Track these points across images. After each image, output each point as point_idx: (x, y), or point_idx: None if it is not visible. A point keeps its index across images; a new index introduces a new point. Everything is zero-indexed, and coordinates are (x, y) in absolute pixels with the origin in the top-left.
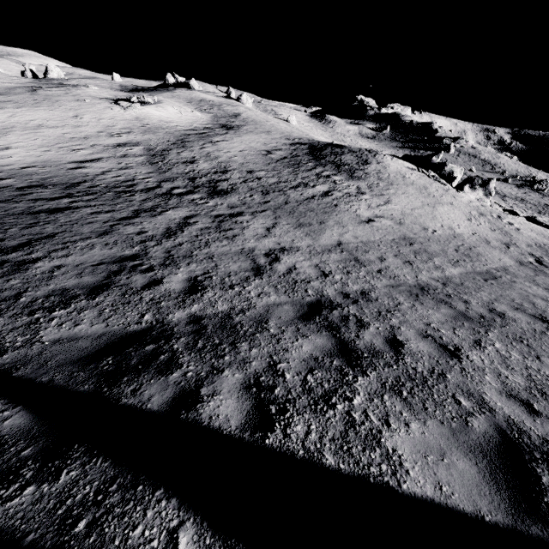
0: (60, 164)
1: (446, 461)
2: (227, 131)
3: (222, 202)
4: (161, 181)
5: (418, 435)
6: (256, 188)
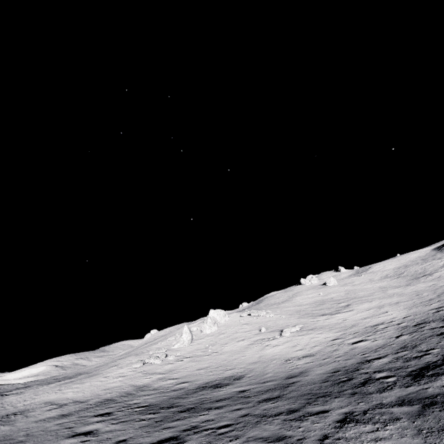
0: None
1: None
2: None
3: None
4: None
5: None
6: None
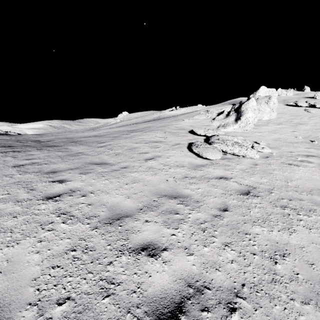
0: None
1: None
2: None
3: None
4: None
5: None
6: None
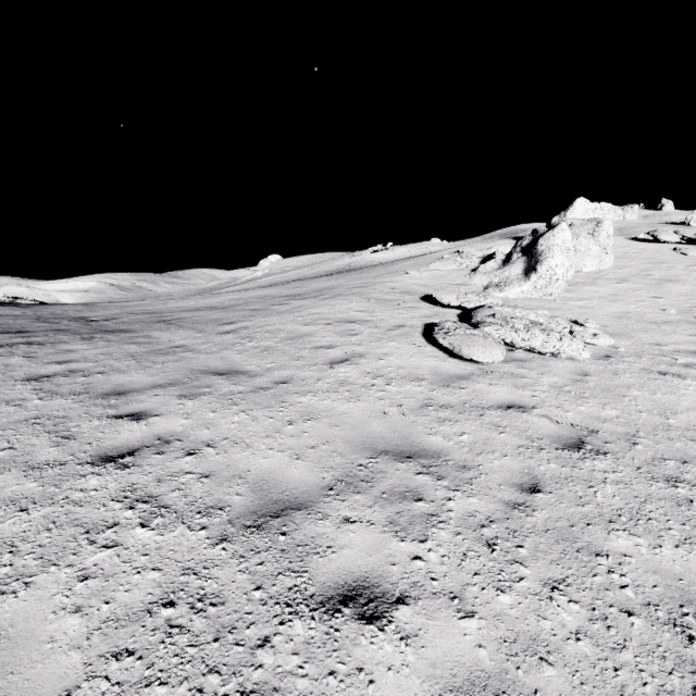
0: None
1: None
2: None
3: None
4: None
5: None
6: None
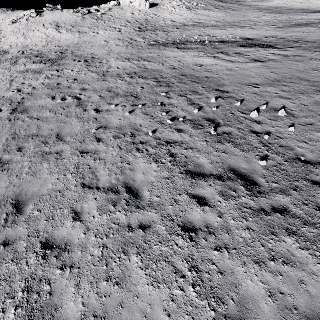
0: None
1: None
2: None
3: None
4: None
5: None
6: None
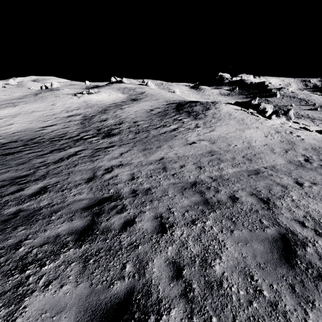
0: (33, 129)
1: (55, 318)
2: (133, 102)
3: (107, 141)
4: (81, 132)
5: (60, 295)
6: (133, 131)
